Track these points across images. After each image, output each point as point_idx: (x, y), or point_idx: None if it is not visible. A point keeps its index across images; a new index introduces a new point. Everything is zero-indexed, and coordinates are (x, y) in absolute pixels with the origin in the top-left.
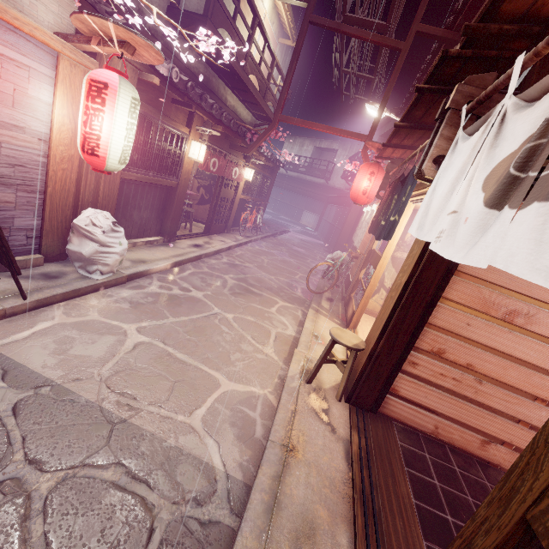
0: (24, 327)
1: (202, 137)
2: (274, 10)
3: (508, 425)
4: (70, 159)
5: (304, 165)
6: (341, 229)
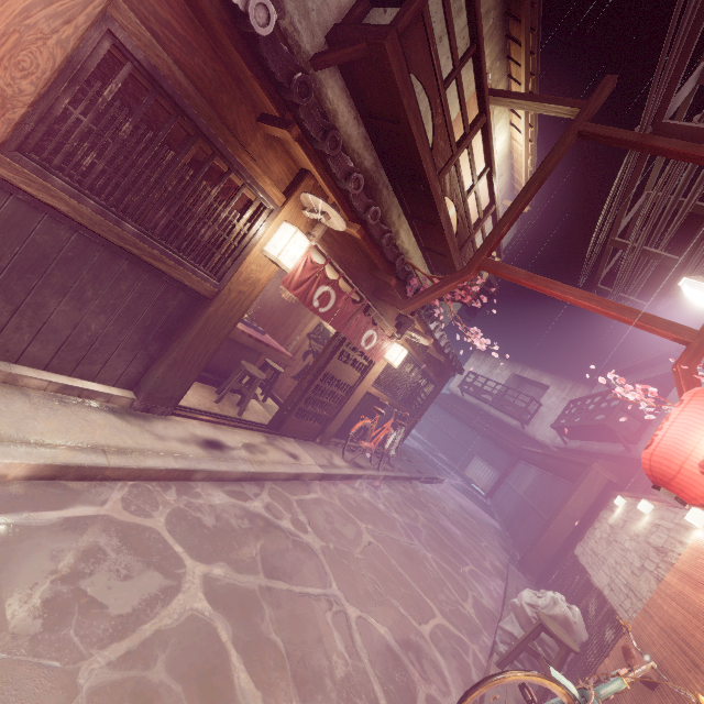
0: None
1: (315, 237)
2: (506, 160)
3: None
4: None
5: (492, 392)
6: (549, 520)
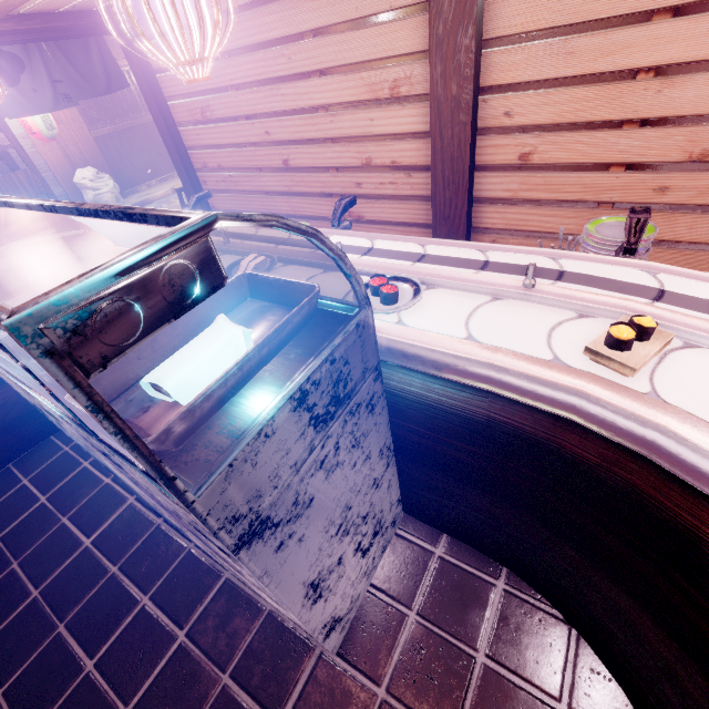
0: None
1: None
2: None
3: (261, 200)
4: (48, 141)
5: None
6: None
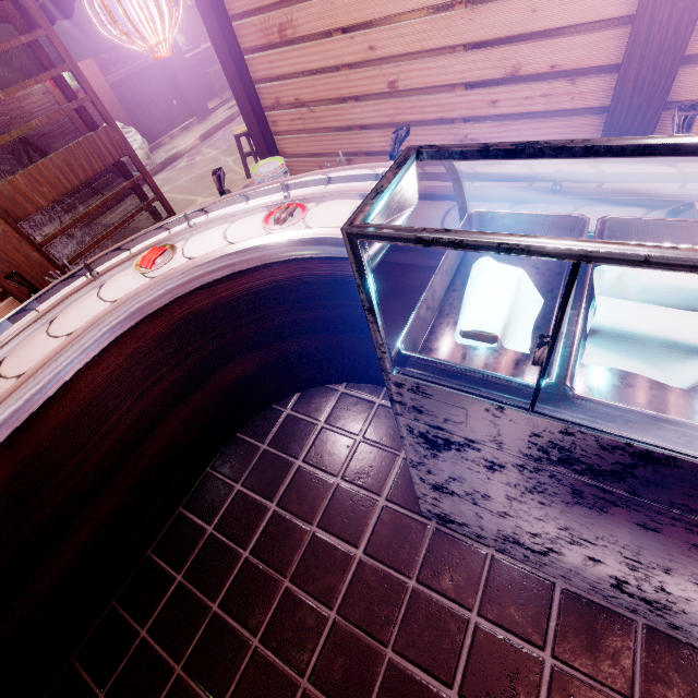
0: (110, 212)
1: None
2: None
3: (349, 137)
4: None
5: None
6: None
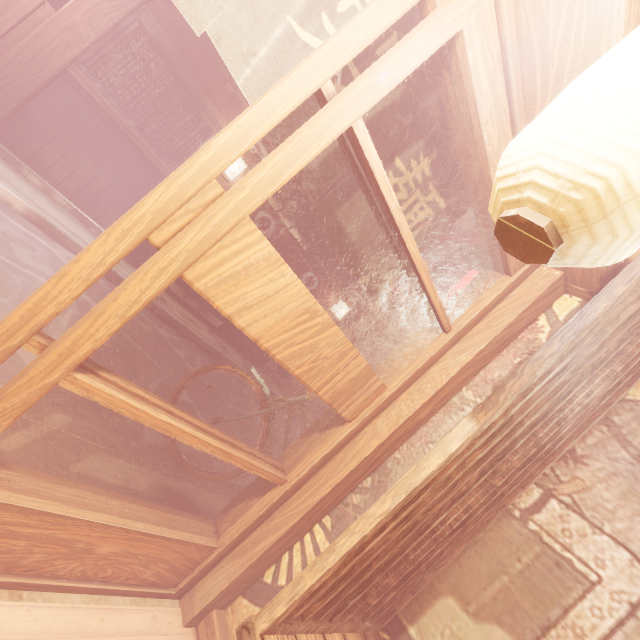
0: None
1: None
2: None
3: None
4: None
5: None
6: None
